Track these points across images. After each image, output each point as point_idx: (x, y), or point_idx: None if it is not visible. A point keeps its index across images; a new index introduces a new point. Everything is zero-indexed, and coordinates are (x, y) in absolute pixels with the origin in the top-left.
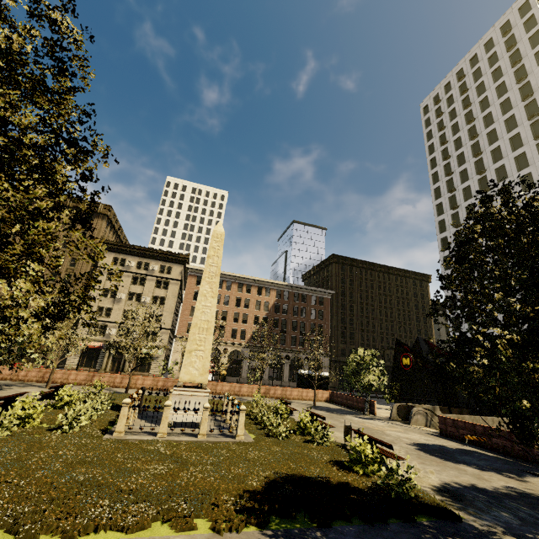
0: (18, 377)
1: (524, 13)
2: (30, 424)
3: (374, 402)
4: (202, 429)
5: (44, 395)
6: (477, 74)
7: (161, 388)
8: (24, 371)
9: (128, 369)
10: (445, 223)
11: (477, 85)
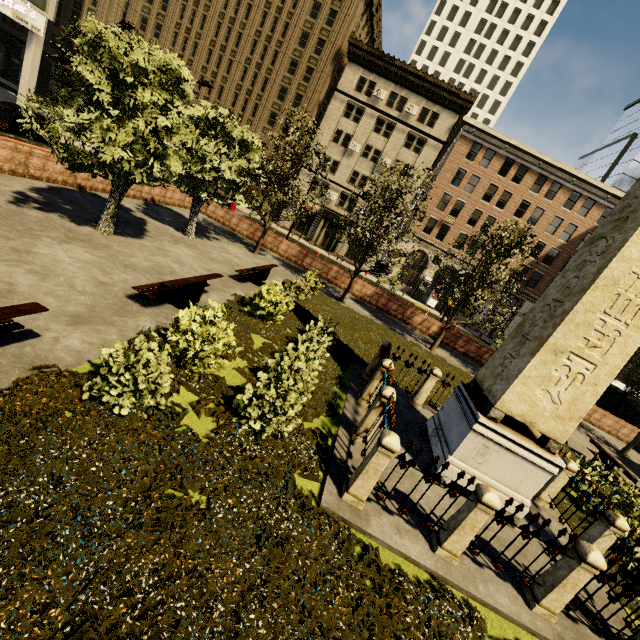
0: (230, 224)
1: None
2: (204, 363)
3: None
4: (553, 598)
5: (245, 276)
6: None
7: (381, 307)
8: (236, 219)
9: (340, 252)
10: None
11: None
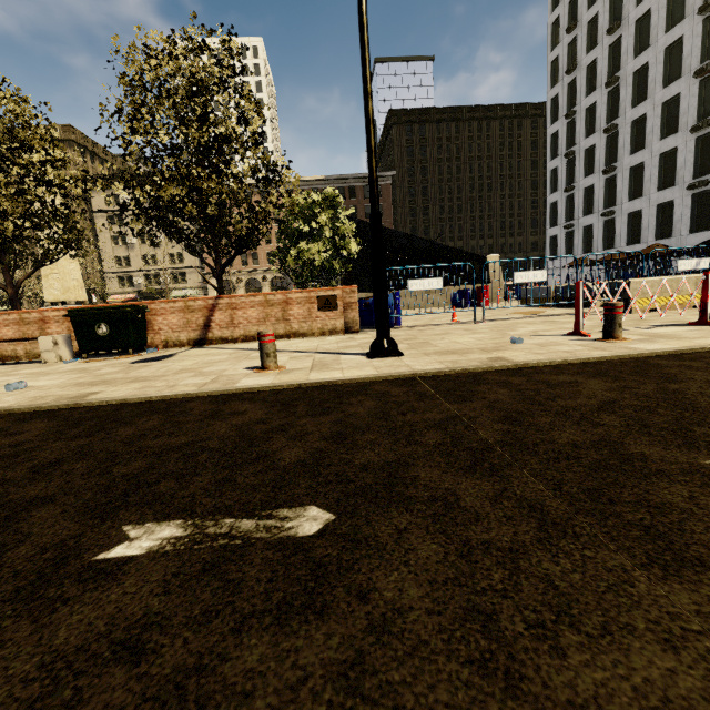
0: None
1: None
2: None
3: None
4: None
5: None
6: None
7: None
8: None
9: None
10: None
11: None
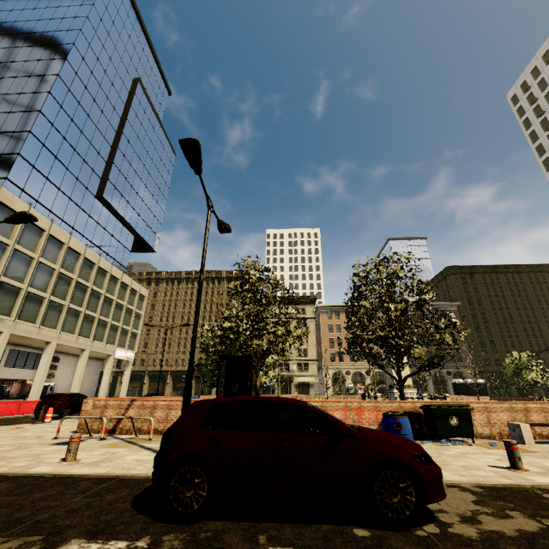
0: None
1: None
2: None
3: (543, 398)
4: None
5: None
6: None
7: None
8: None
9: None
10: None
11: None
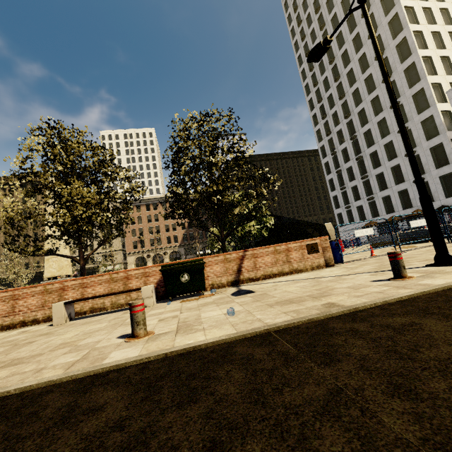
0: None
1: None
2: None
3: None
4: None
5: None
6: None
7: None
8: None
9: None
10: (313, 101)
11: None
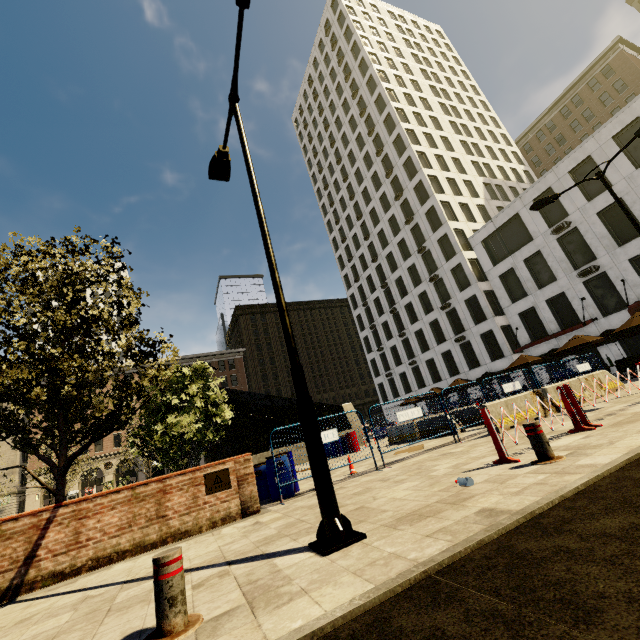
0: None
1: (336, 10)
2: None
3: None
4: None
5: None
6: (321, 78)
7: None
8: None
9: None
10: (337, 240)
11: (324, 89)
